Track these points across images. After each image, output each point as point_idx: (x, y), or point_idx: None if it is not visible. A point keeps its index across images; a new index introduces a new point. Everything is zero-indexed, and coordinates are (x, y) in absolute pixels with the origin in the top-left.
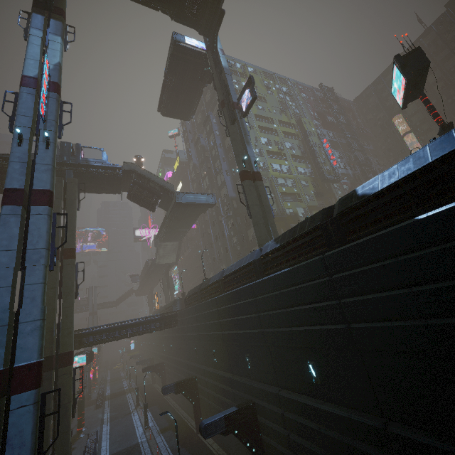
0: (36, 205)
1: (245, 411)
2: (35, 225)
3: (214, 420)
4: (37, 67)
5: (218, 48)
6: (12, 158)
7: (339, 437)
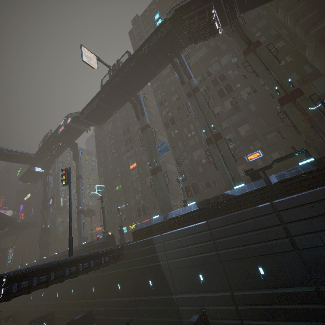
0: None
1: (16, 313)
2: None
3: (4, 316)
4: None
5: (49, 173)
6: None
7: (31, 309)
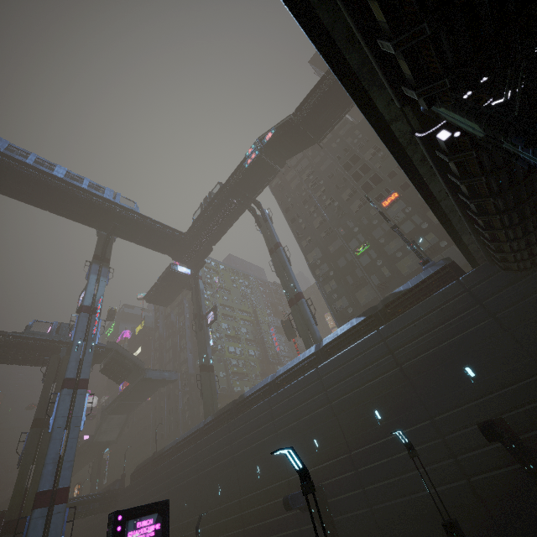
0: (81, 388)
1: None
2: (78, 401)
3: None
4: (92, 299)
5: (199, 275)
6: (72, 359)
7: (226, 519)
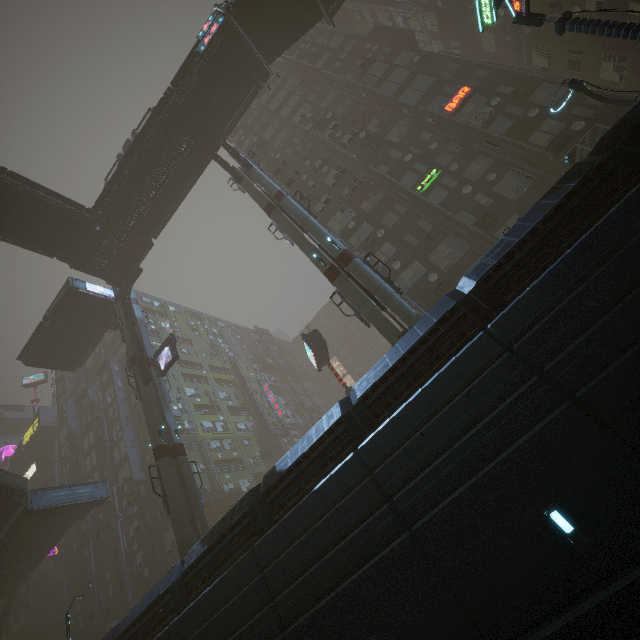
0: None
1: None
2: None
3: None
4: None
5: (132, 298)
6: None
7: None
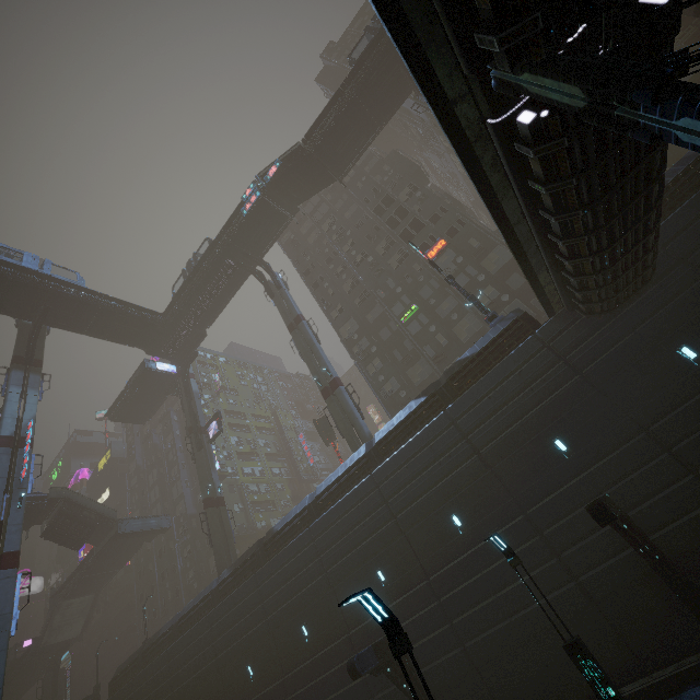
0: (6, 568)
1: None
2: (3, 590)
3: None
4: (15, 424)
5: (190, 373)
6: None
7: None
